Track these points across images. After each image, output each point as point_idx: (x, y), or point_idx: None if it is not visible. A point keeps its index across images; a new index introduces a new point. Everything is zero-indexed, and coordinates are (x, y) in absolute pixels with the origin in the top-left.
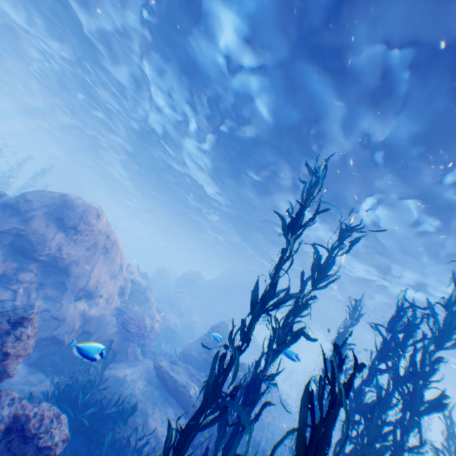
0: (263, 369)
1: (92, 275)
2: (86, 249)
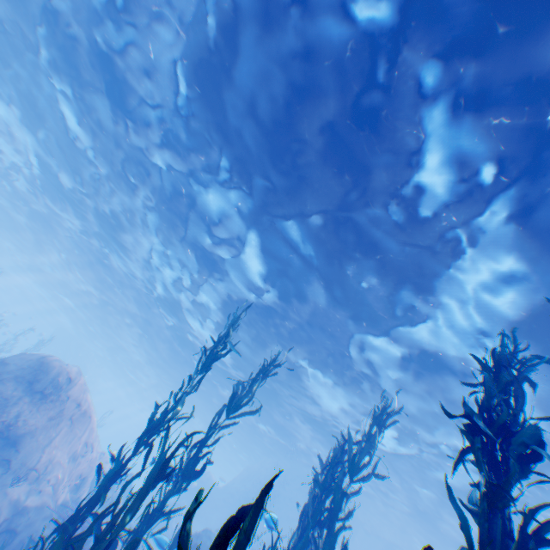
0: (160, 501)
1: (46, 451)
2: (49, 416)
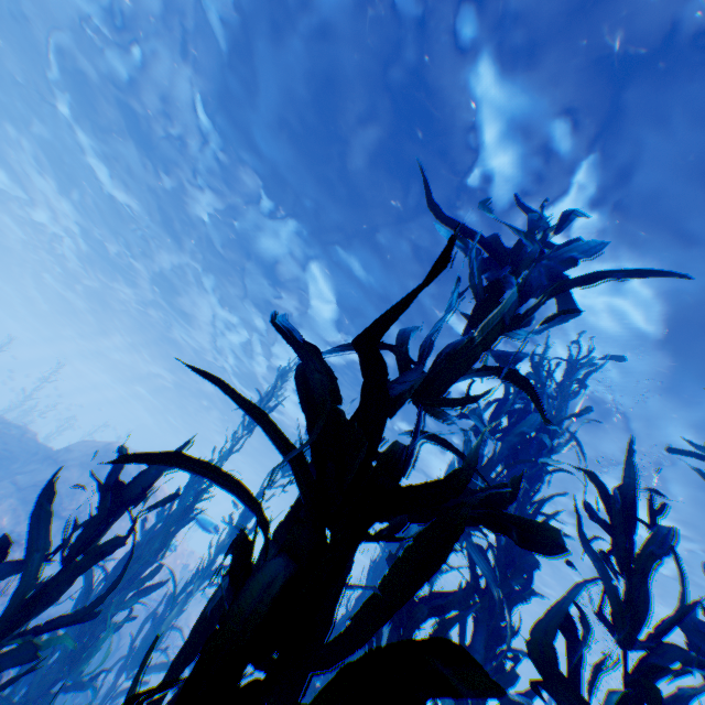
0: (210, 557)
1: None
2: None
